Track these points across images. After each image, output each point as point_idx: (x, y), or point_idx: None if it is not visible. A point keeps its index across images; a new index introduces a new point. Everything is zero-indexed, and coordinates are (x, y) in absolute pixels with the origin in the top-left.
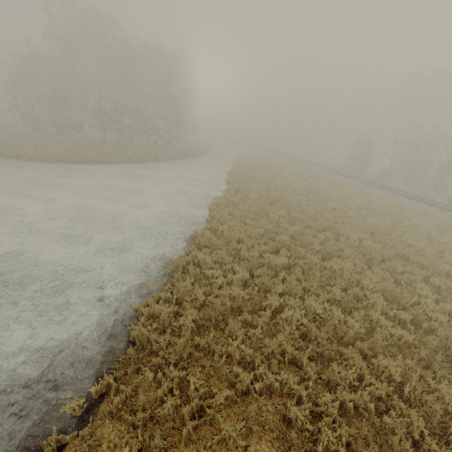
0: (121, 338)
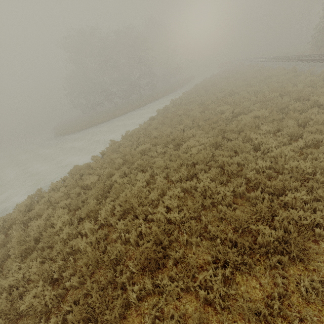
0: None
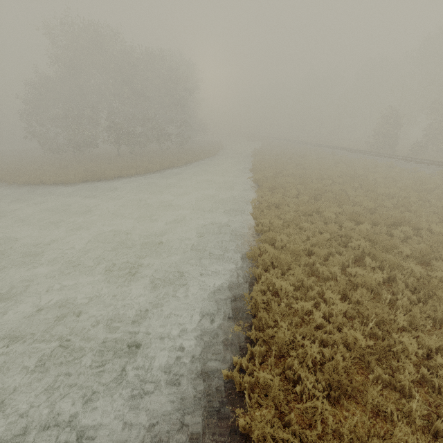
0: (224, 427)
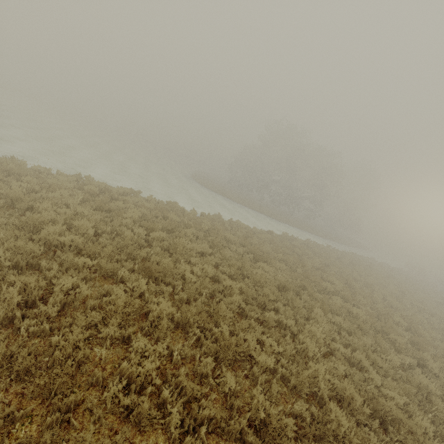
0: None
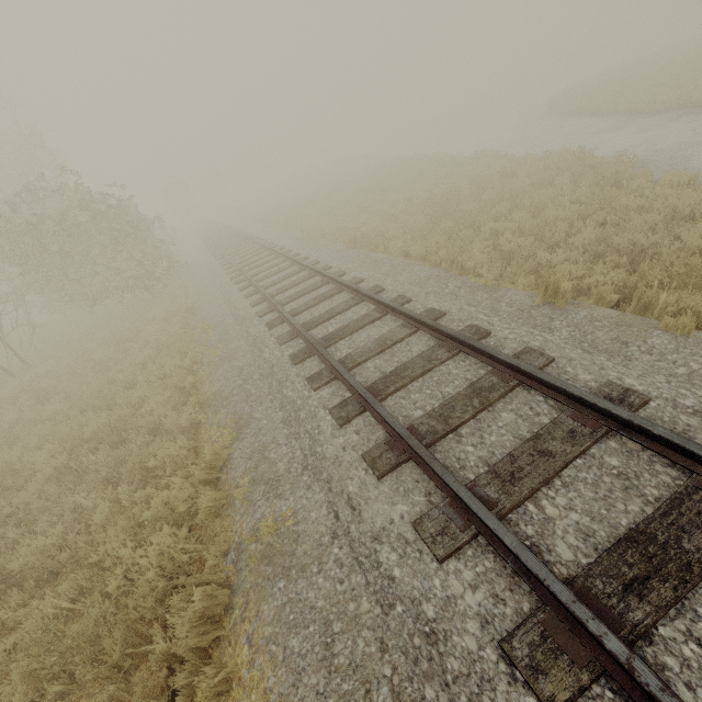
0: None
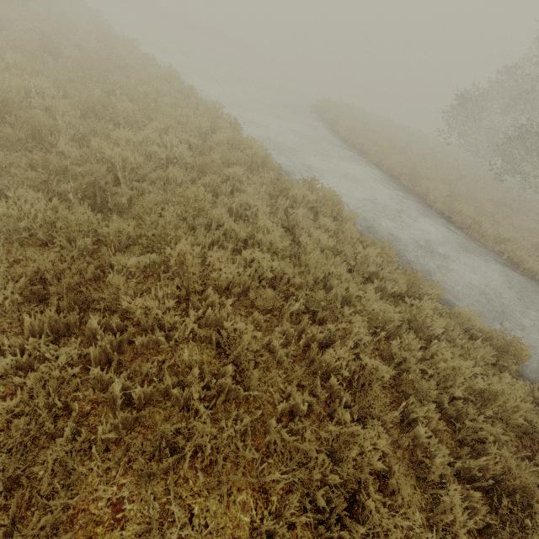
0: None
